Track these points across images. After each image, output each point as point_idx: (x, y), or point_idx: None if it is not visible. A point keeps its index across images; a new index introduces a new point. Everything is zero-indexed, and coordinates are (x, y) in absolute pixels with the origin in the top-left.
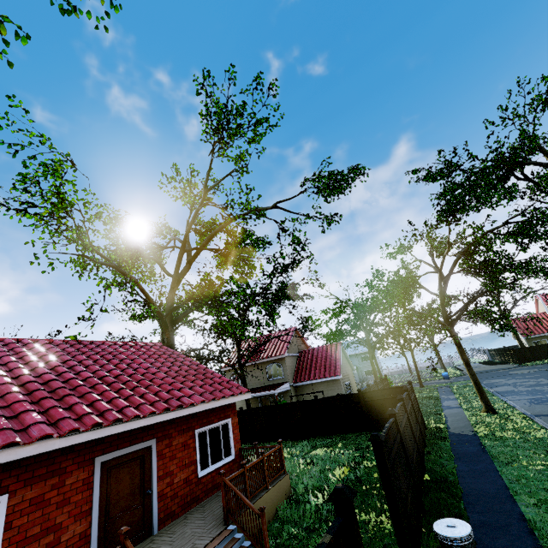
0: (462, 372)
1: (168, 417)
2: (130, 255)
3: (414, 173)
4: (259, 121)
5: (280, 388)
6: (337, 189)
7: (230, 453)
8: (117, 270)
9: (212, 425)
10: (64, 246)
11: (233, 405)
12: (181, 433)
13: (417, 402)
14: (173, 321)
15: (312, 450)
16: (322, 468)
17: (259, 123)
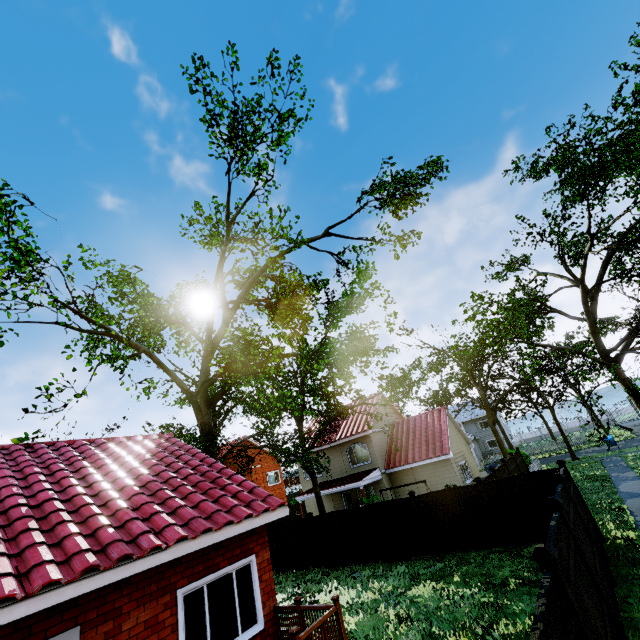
0: (633, 433)
1: (94, 584)
2: (152, 322)
3: (516, 163)
4: (281, 116)
5: (366, 478)
6: (408, 197)
7: (255, 619)
8: (118, 339)
9: (216, 575)
10: (24, 312)
11: (260, 529)
12: (145, 602)
13: (579, 495)
14: (209, 400)
15: (412, 585)
16: (424, 636)
17: (282, 120)
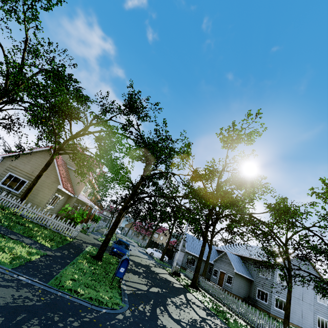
0: None
1: None
2: None
3: None
4: None
5: None
6: None
7: None
8: None
9: None
10: None
11: None
12: None
13: None
14: None
15: None
16: None
17: None
